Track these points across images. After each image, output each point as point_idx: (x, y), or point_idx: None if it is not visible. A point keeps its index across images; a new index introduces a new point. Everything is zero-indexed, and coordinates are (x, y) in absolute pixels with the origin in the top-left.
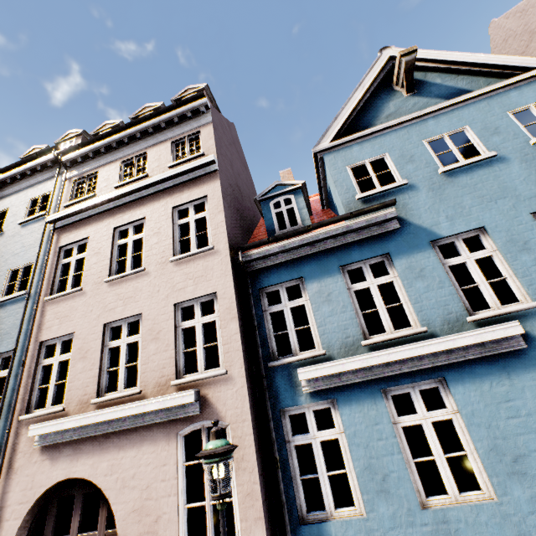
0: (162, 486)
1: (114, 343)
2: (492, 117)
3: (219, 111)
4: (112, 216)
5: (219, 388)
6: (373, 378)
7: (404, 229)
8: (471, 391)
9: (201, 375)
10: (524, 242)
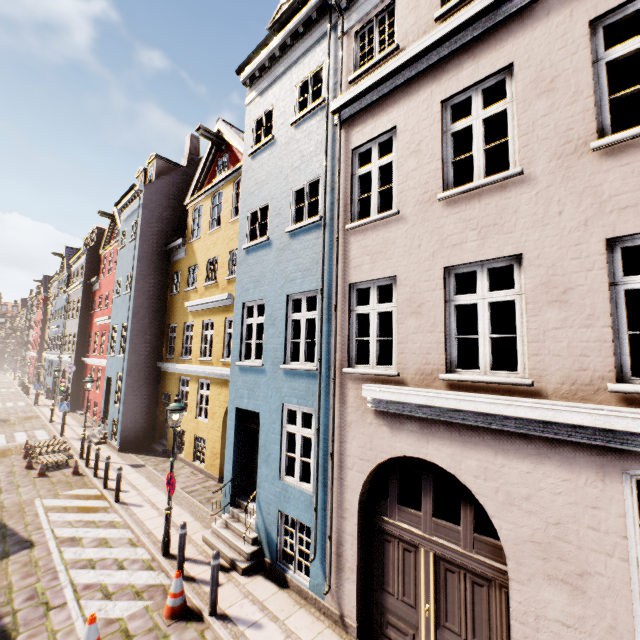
0: (591, 535)
1: (463, 299)
2: None
3: None
4: (435, 79)
5: None
6: None
7: None
8: None
9: None
10: None
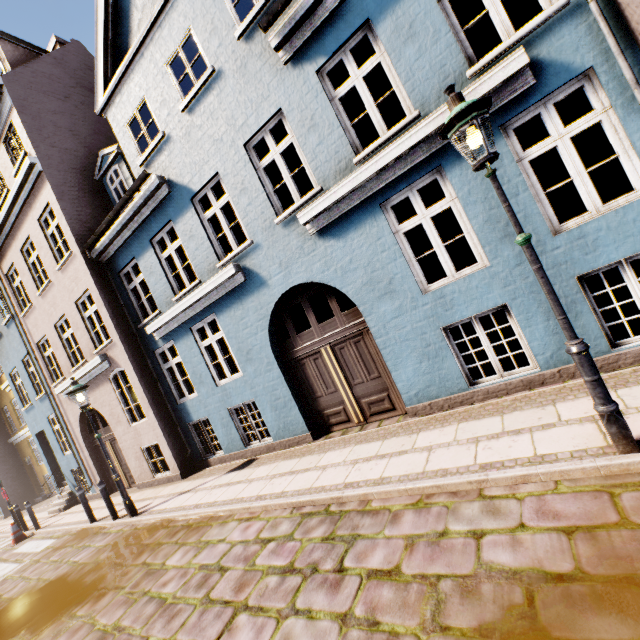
0: (114, 403)
1: (65, 336)
2: (207, 1)
3: (36, 48)
4: (14, 239)
5: (114, 350)
6: (185, 322)
7: (174, 192)
8: (226, 318)
9: (103, 345)
10: (242, 182)
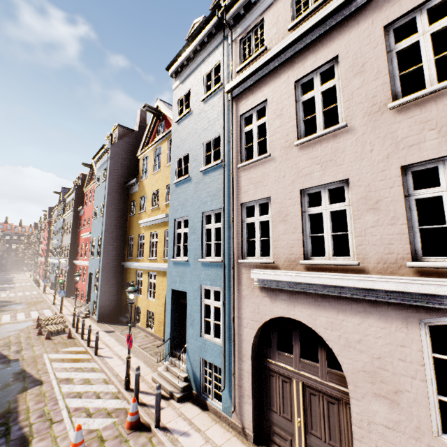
0: (401, 365)
1: (313, 210)
2: None
3: None
4: (290, 68)
5: None
6: None
7: None
8: None
9: None
10: None
